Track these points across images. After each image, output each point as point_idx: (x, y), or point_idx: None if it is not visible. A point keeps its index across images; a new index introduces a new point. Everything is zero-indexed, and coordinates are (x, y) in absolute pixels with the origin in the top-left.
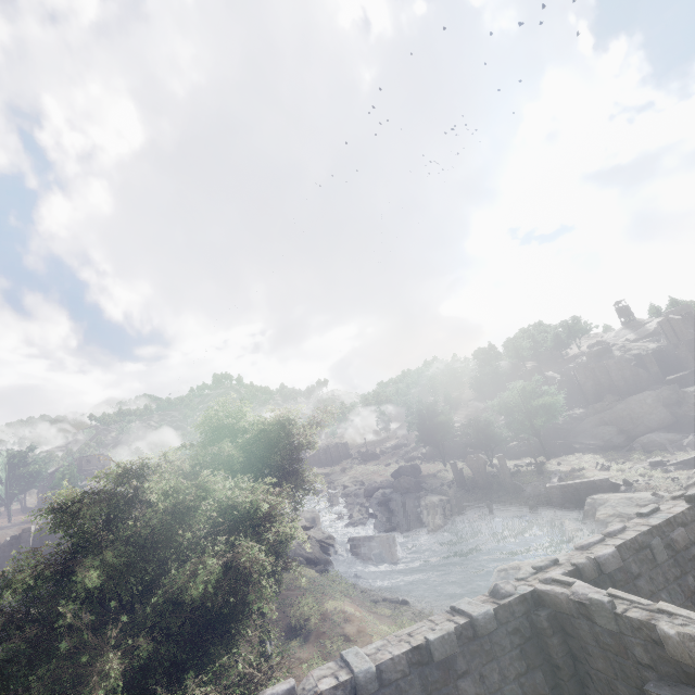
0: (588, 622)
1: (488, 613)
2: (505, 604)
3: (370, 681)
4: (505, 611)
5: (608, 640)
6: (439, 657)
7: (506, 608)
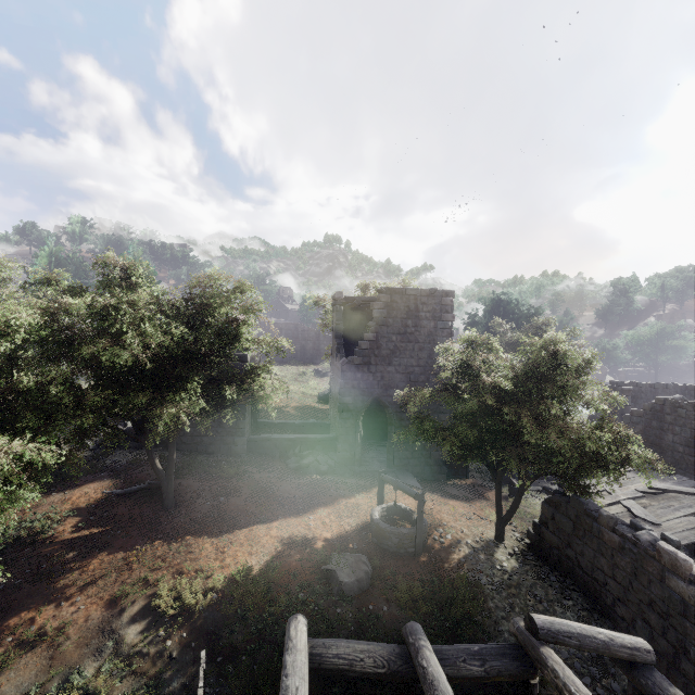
0: None
1: (671, 384)
2: (676, 385)
3: (640, 385)
4: (675, 387)
5: None
6: (656, 387)
7: (675, 386)
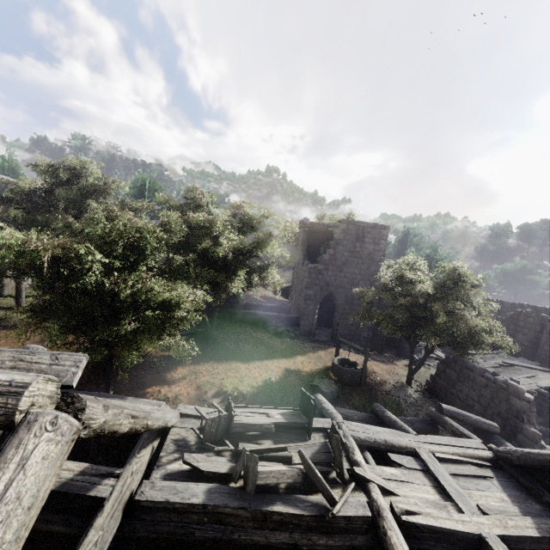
0: (545, 311)
1: (526, 304)
2: (529, 305)
3: (504, 302)
4: (528, 306)
5: (548, 314)
6: (515, 305)
7: (528, 306)
